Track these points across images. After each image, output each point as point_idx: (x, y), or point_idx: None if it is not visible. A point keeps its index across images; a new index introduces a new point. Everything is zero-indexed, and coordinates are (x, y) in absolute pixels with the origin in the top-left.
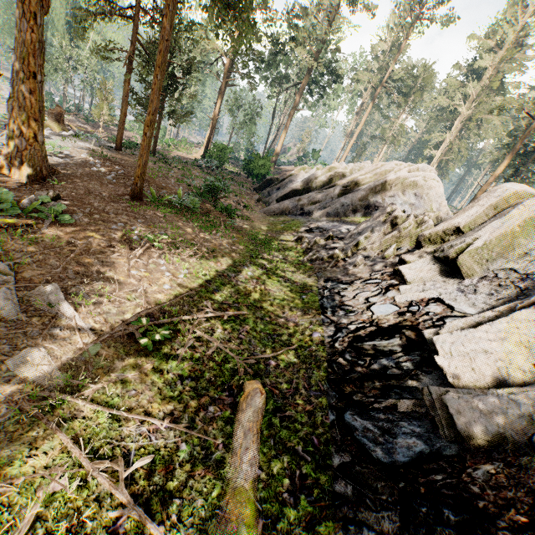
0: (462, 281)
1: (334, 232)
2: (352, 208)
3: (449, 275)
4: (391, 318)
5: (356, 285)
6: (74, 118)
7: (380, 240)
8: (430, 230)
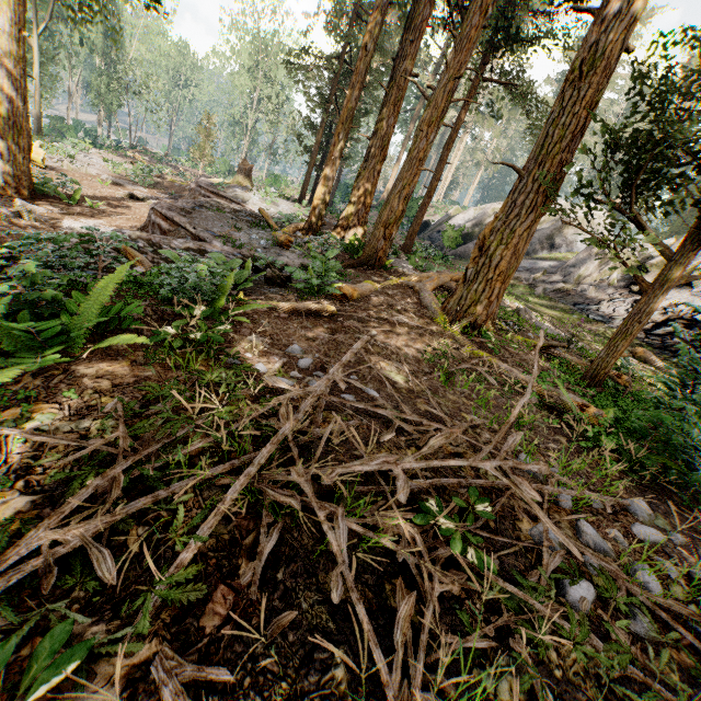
0: (691, 290)
1: (540, 269)
2: (539, 247)
3: (677, 288)
4: (658, 317)
5: (605, 304)
6: (148, 157)
7: (597, 271)
8: (656, 259)
